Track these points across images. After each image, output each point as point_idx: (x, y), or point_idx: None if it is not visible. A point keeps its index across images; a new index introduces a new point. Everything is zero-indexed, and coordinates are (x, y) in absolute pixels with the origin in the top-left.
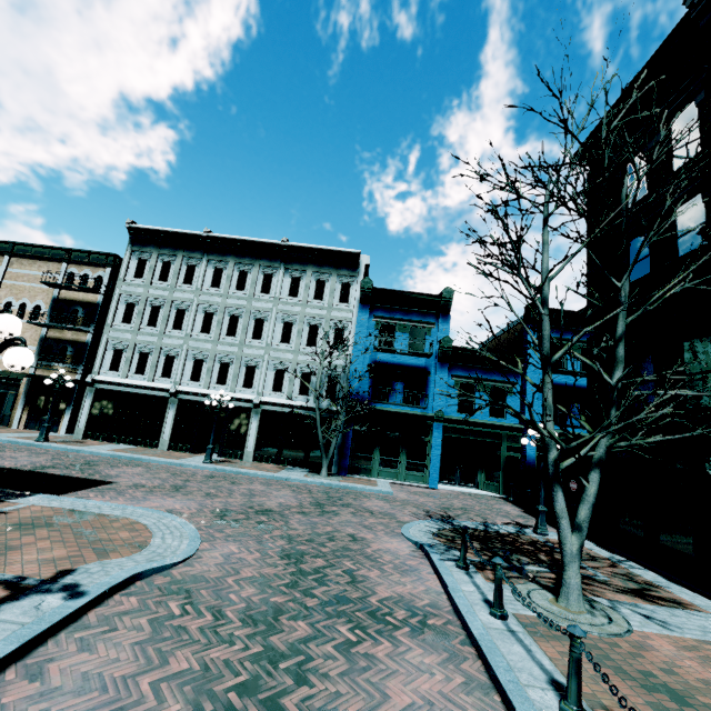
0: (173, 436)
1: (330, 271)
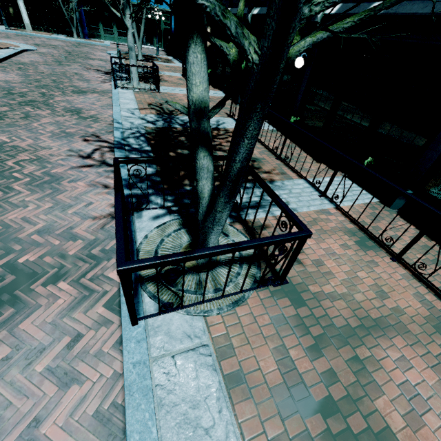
0: None
1: None
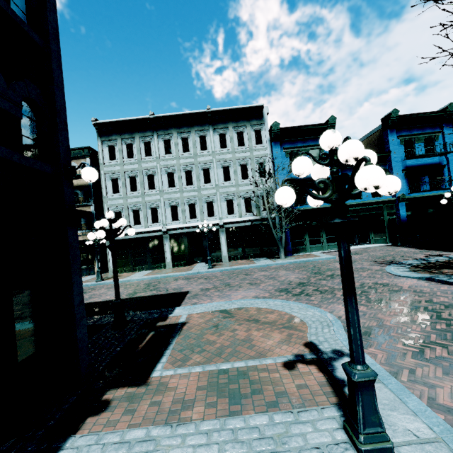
0: (173, 258)
1: (244, 124)
